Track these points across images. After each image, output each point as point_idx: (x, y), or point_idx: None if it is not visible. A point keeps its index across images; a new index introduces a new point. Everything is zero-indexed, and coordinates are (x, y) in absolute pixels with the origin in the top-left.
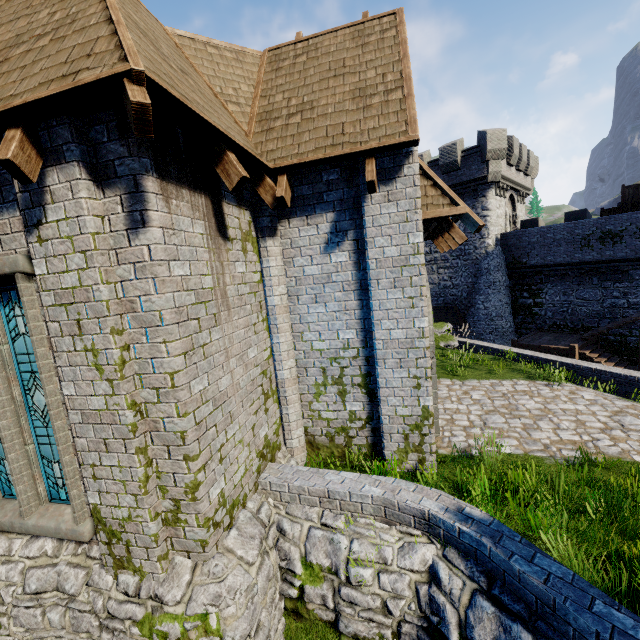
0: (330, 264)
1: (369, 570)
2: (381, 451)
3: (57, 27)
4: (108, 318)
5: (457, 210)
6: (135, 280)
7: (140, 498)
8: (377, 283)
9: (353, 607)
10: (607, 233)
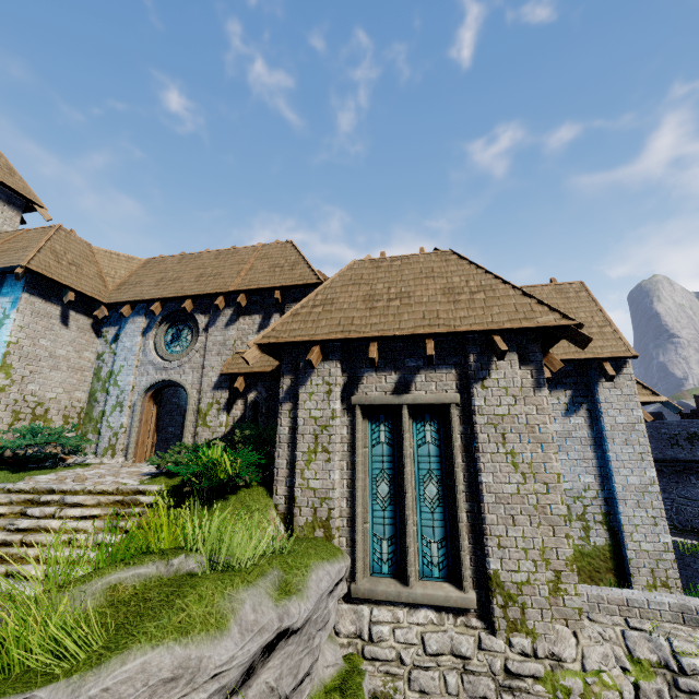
0: (569, 424)
1: (698, 659)
2: (627, 587)
3: (478, 289)
4: (526, 434)
5: (660, 398)
6: (536, 415)
7: (539, 563)
8: (612, 440)
9: (693, 697)
10: (693, 435)
